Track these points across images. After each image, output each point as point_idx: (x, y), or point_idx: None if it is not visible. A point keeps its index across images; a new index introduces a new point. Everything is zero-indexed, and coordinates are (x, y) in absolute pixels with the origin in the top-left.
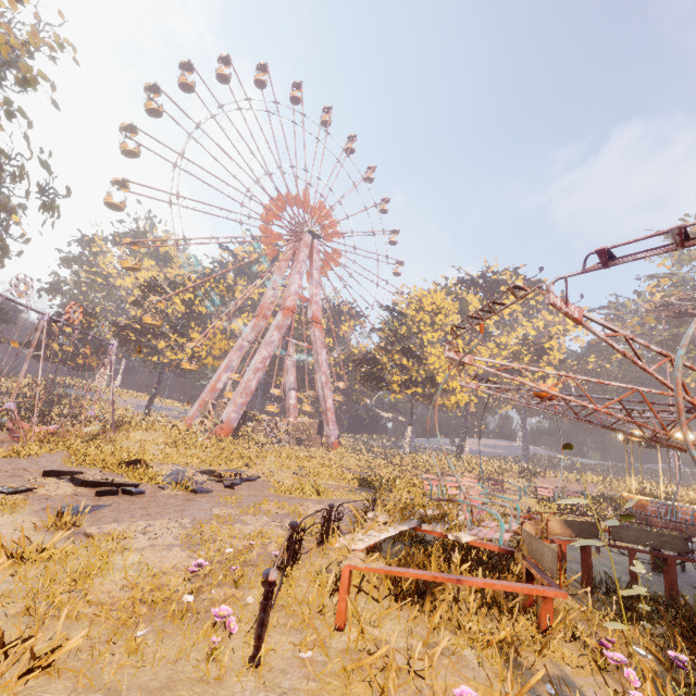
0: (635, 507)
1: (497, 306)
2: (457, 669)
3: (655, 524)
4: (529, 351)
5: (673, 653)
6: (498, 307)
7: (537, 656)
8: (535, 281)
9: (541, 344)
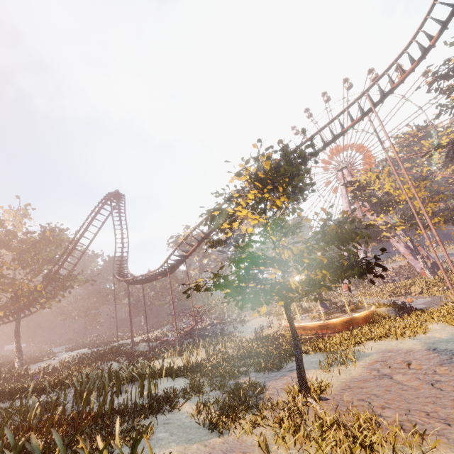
0: None
1: None
2: None
3: None
4: None
5: None
6: None
7: None
8: None
9: None
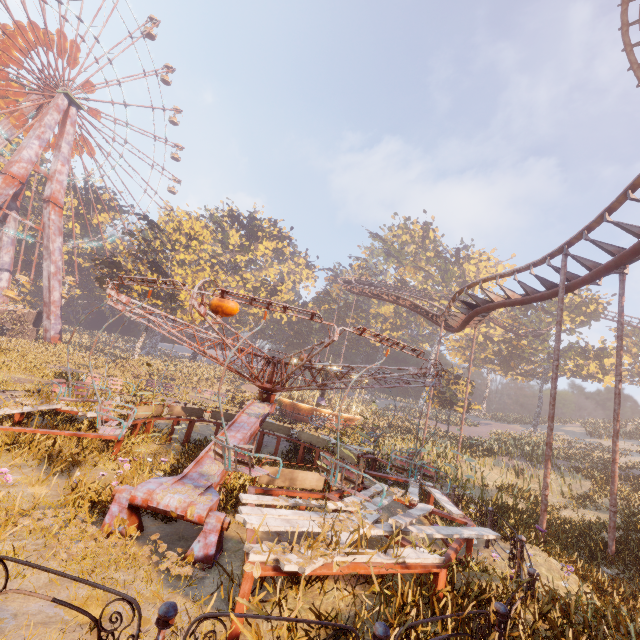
0: (283, 405)
1: (253, 246)
2: (27, 473)
3: (288, 415)
4: (266, 290)
5: (164, 459)
6: (254, 248)
7: (89, 466)
8: (286, 236)
9: (276, 286)
